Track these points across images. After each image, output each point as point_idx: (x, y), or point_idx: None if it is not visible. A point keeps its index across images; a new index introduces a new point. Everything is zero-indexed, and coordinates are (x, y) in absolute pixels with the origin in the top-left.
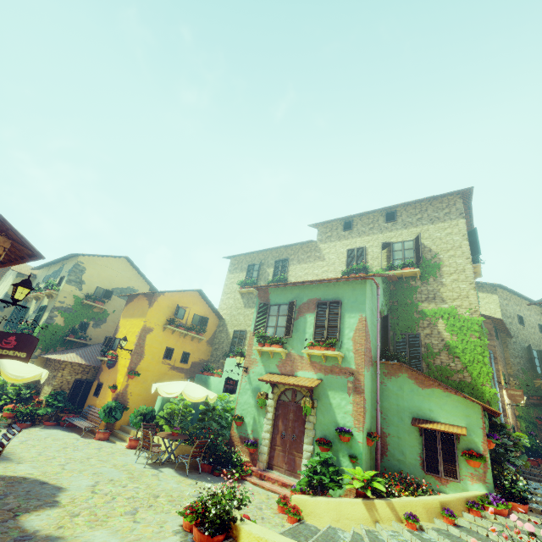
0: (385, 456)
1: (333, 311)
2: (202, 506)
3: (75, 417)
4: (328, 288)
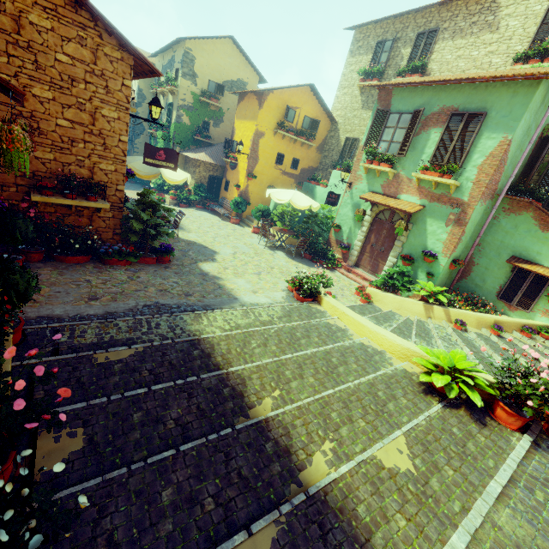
0: (464, 279)
1: (468, 127)
2: (300, 281)
3: (215, 205)
4: (475, 91)
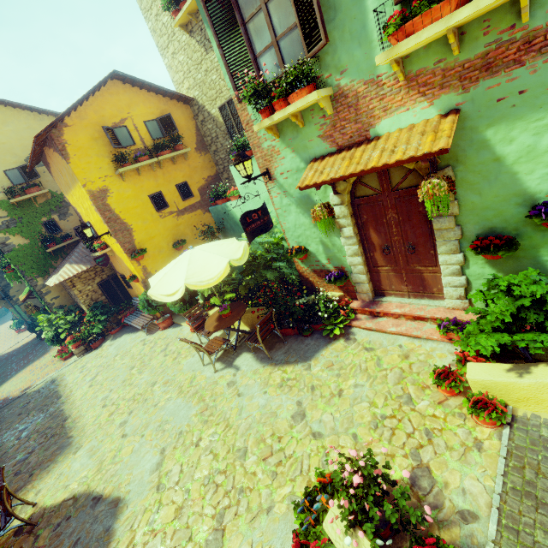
0: None
1: None
2: None
3: (132, 314)
4: None
